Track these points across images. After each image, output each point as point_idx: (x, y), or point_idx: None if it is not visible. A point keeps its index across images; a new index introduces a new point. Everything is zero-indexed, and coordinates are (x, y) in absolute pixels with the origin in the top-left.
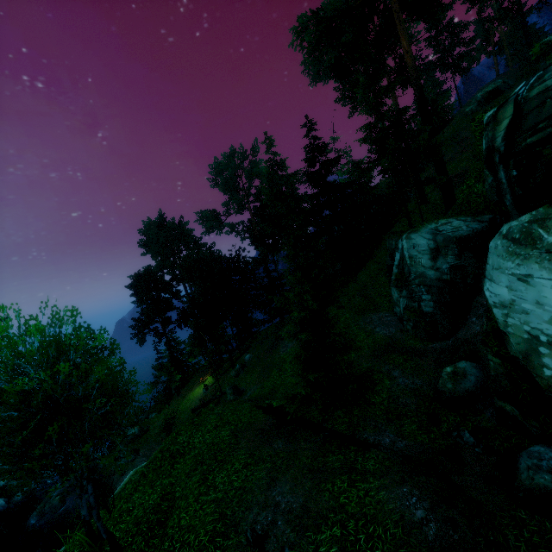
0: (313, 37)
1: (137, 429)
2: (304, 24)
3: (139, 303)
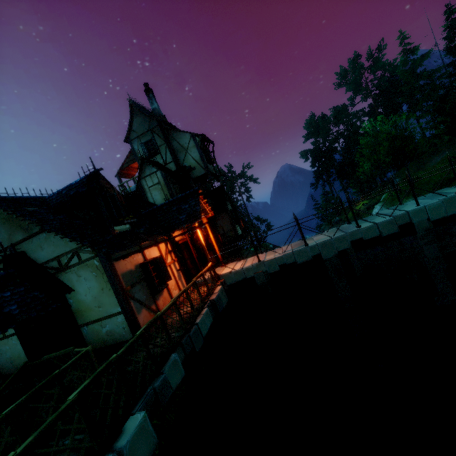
0: None
1: (338, 218)
2: None
3: (312, 166)
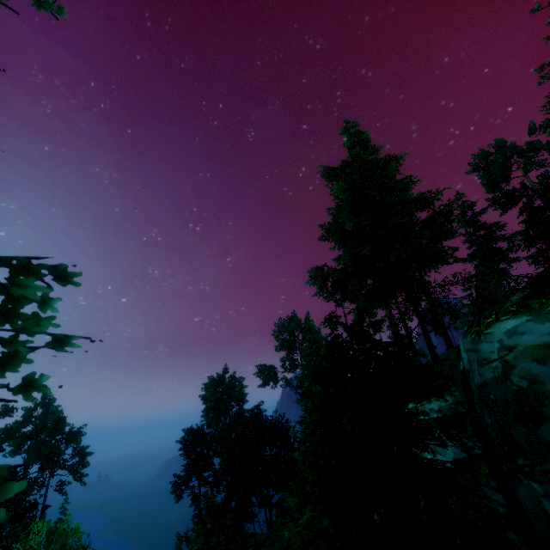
0: (318, 283)
1: None
2: (313, 274)
3: (186, 455)
